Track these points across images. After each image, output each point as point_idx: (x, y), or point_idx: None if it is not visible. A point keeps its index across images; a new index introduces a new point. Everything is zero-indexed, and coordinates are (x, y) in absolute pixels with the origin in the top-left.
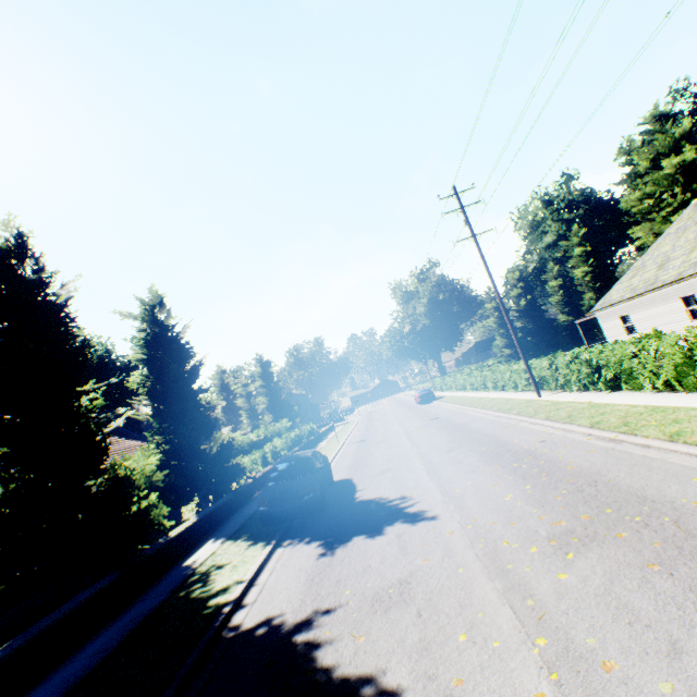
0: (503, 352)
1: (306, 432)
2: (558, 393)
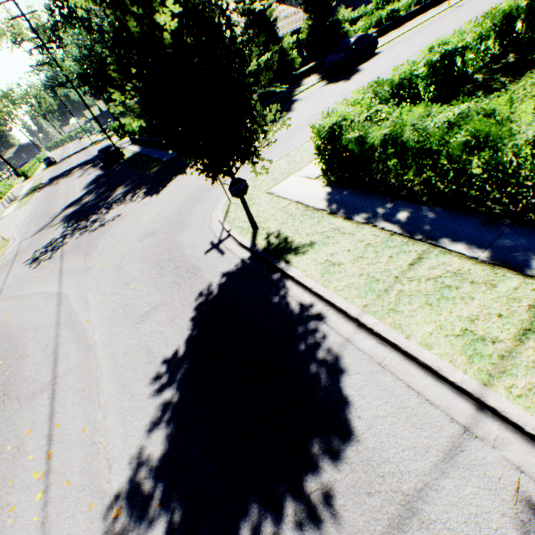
0: None
1: None
2: None
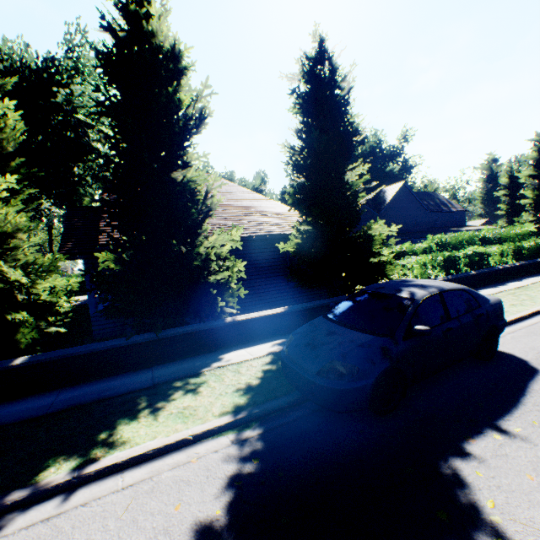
0: None
1: None
2: None
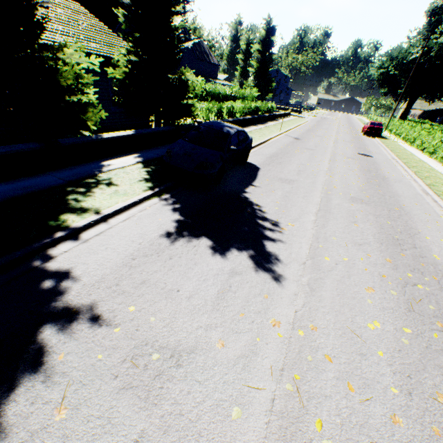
0: None
1: (265, 108)
2: None
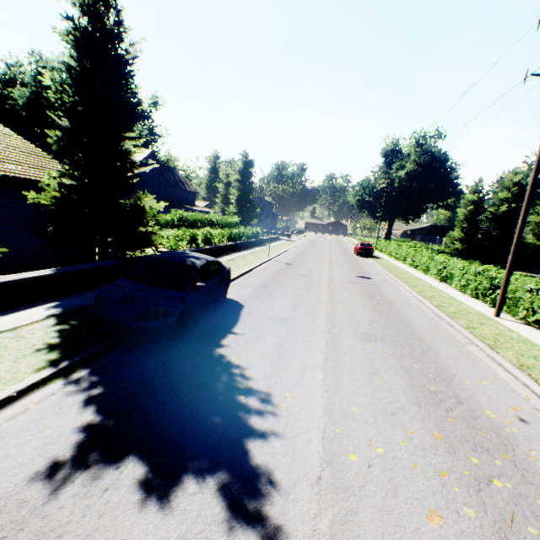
0: (453, 244)
1: (250, 233)
2: (524, 325)
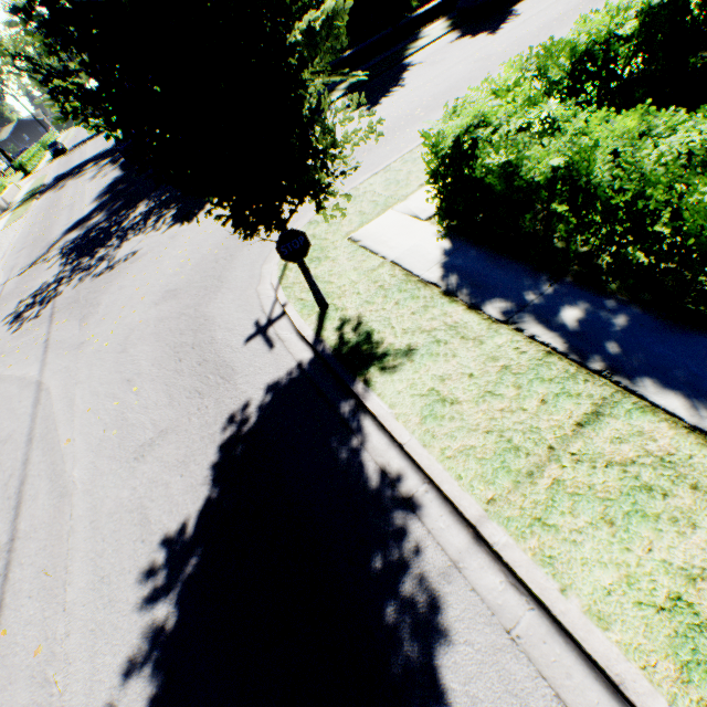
0: None
1: None
2: None
